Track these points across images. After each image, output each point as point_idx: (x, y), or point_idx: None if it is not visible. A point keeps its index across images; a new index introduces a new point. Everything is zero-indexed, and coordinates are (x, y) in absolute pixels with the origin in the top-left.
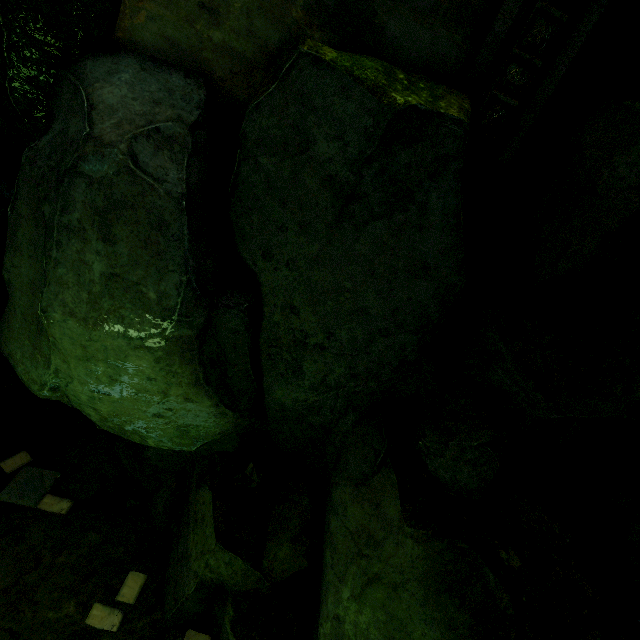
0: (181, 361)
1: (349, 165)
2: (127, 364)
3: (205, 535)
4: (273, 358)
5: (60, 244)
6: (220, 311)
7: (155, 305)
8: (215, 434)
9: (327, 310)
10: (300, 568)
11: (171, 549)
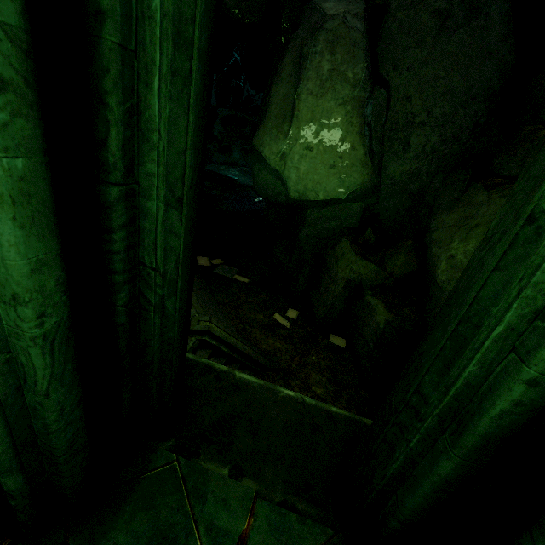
0: (357, 115)
1: (446, 0)
2: (330, 120)
3: (347, 259)
4: (391, 140)
5: (311, 61)
6: (376, 89)
7: (351, 80)
8: (358, 184)
9: (428, 95)
10: (412, 270)
11: (312, 300)
